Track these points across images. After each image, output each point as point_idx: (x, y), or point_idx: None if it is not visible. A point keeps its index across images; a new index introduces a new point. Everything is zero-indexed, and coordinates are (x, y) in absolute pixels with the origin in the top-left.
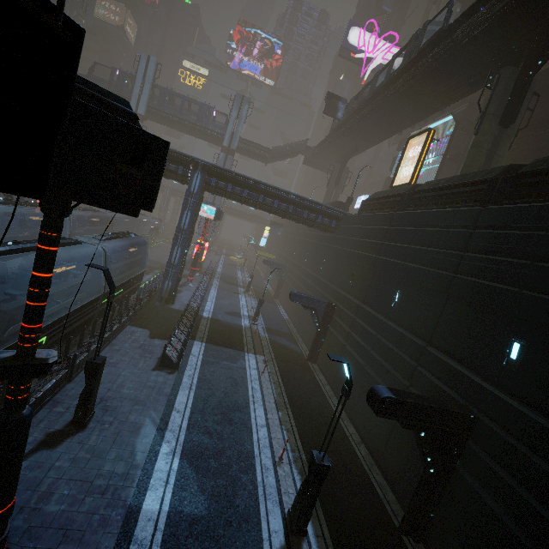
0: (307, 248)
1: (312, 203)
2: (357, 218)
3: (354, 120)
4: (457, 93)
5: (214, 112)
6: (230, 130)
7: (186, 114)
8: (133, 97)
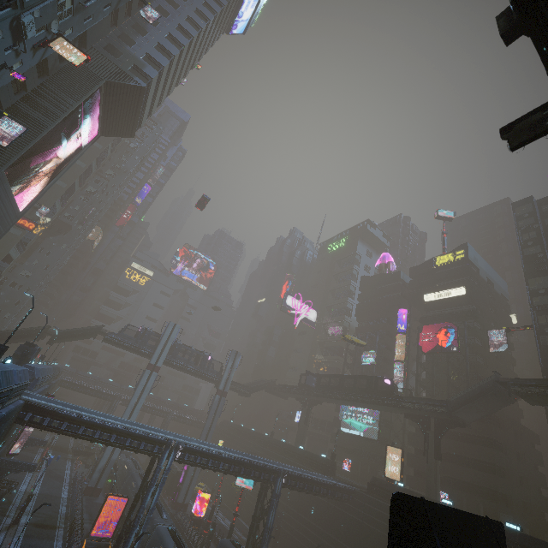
0: (309, 500)
1: (340, 485)
2: (372, 500)
3: (328, 395)
4: (396, 412)
5: (209, 358)
6: (225, 377)
7: (192, 363)
8: (156, 353)
